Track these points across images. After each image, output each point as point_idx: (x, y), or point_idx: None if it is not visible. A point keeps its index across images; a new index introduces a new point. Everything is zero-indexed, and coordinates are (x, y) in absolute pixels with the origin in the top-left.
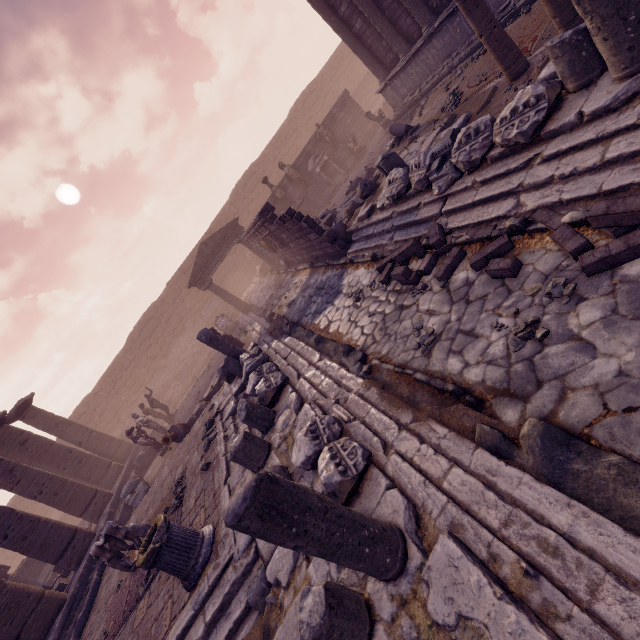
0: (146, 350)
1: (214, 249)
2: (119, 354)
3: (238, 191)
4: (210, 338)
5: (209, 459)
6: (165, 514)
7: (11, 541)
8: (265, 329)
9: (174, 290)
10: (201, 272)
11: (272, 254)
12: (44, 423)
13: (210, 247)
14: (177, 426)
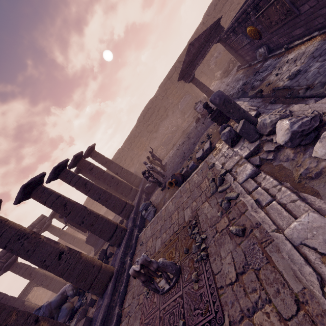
0: (146, 127)
1: (198, 49)
2: (133, 128)
3: (210, 12)
4: (223, 100)
5: (239, 222)
6: (184, 253)
7: (85, 225)
8: (259, 102)
9: (163, 90)
10: (188, 68)
11: (250, 45)
12: (100, 160)
13: (195, 47)
14: (177, 175)
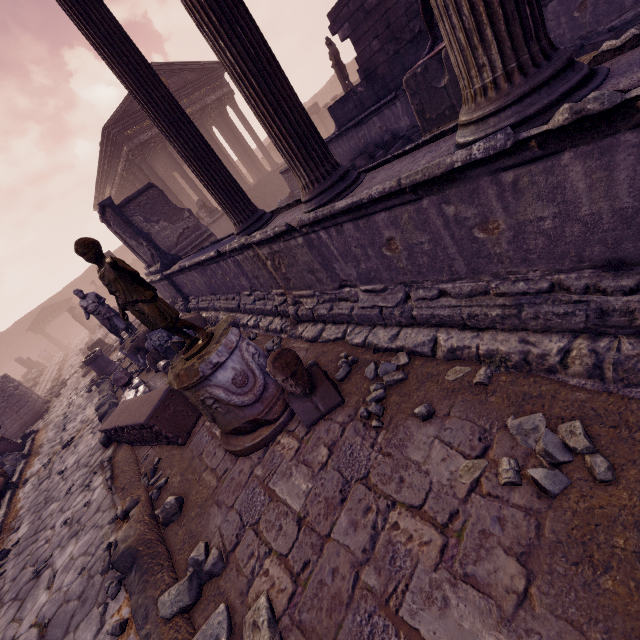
0: None
1: (51, 312)
2: None
3: (90, 271)
4: (21, 361)
5: None
6: None
7: None
8: (57, 361)
9: (20, 327)
10: (38, 324)
11: None
12: None
13: (49, 310)
14: None
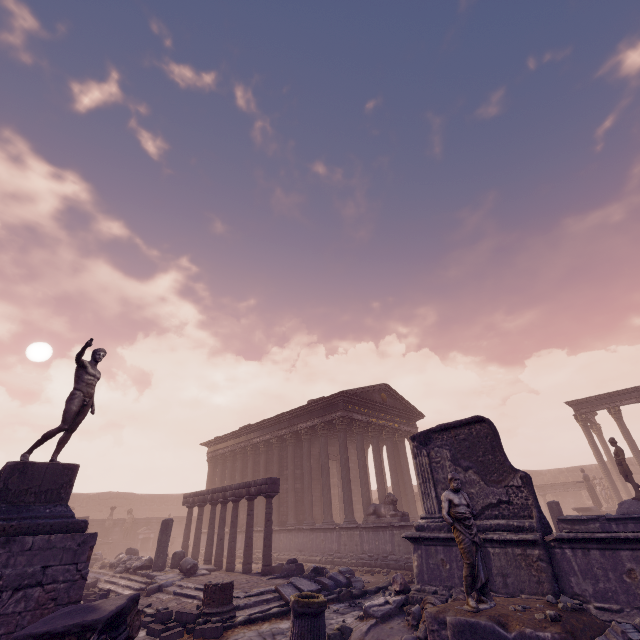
0: None
1: None
2: None
3: (103, 496)
4: None
5: None
6: None
7: None
8: None
9: None
10: None
11: None
12: None
13: None
14: None
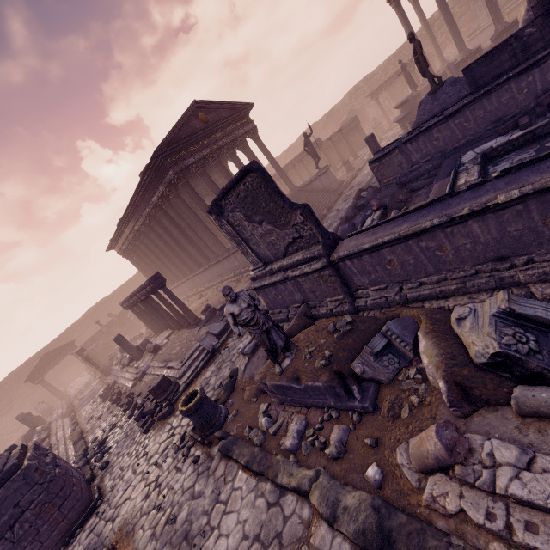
0: None
1: (53, 358)
2: None
3: (89, 313)
4: (24, 418)
5: None
6: None
7: None
8: (62, 413)
9: (14, 379)
10: (38, 372)
11: None
12: None
13: (50, 356)
14: None
